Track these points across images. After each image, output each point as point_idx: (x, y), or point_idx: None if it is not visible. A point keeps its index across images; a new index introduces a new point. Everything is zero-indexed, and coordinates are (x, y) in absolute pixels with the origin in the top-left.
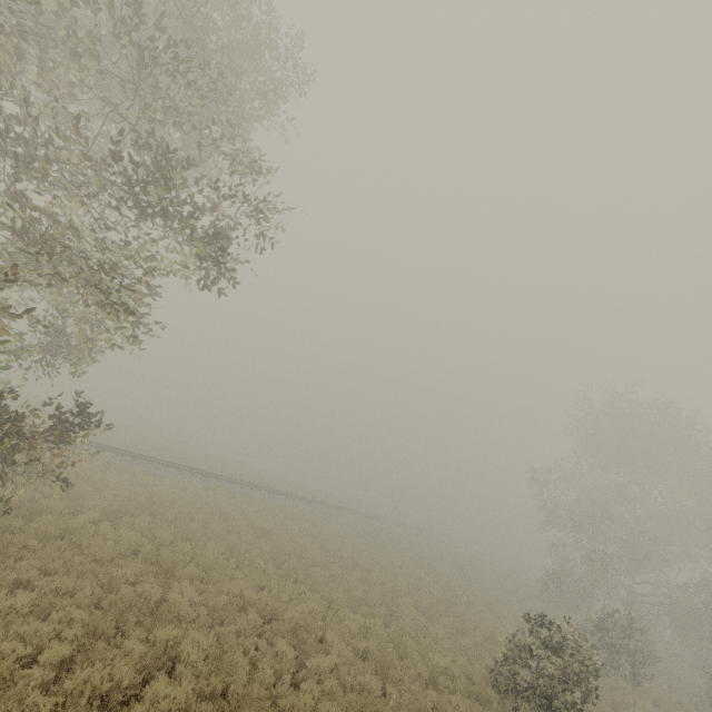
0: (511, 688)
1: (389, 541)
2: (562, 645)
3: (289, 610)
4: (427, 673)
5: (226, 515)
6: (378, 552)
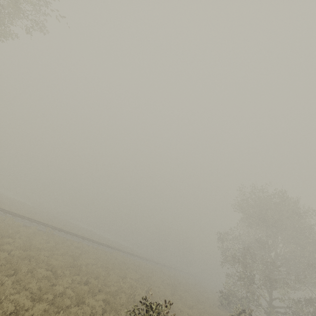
0: None
1: (135, 267)
2: None
3: None
4: None
5: (13, 237)
6: (118, 270)
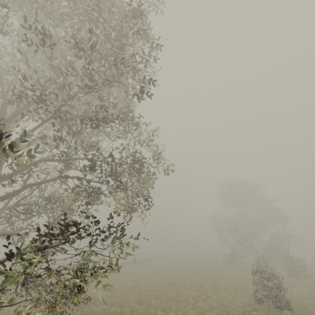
0: (258, 301)
1: (169, 267)
2: (270, 277)
3: (188, 312)
4: (242, 309)
5: (113, 288)
6: (173, 274)
